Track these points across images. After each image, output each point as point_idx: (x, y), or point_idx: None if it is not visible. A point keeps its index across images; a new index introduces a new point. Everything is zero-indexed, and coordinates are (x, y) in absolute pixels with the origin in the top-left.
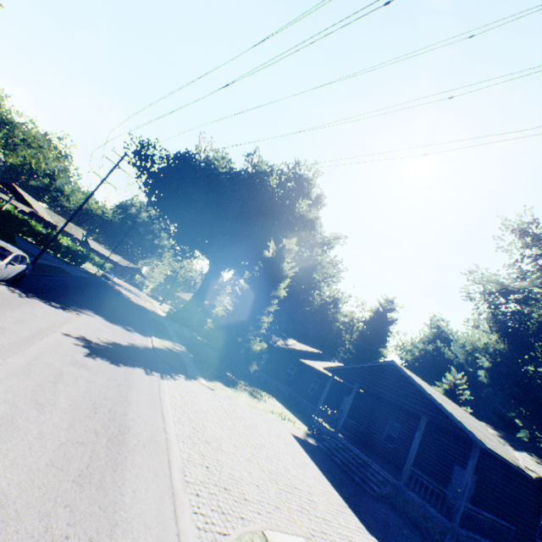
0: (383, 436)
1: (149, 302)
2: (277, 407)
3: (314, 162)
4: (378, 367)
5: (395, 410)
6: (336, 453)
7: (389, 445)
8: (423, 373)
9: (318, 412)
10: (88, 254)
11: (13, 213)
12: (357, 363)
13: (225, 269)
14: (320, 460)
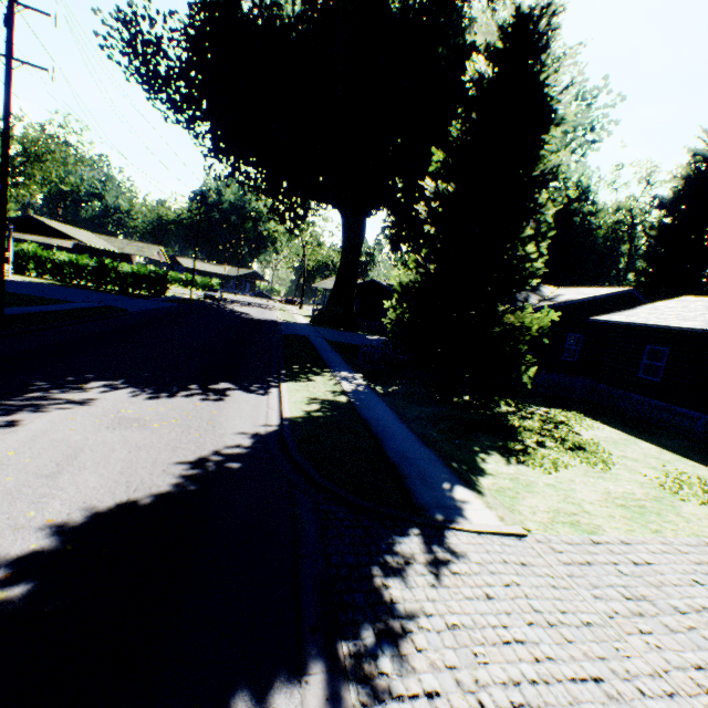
0: None
1: (281, 311)
2: (630, 451)
3: None
4: None
5: None
6: None
7: None
8: None
9: None
10: (165, 274)
11: (41, 254)
12: None
13: (370, 211)
14: None
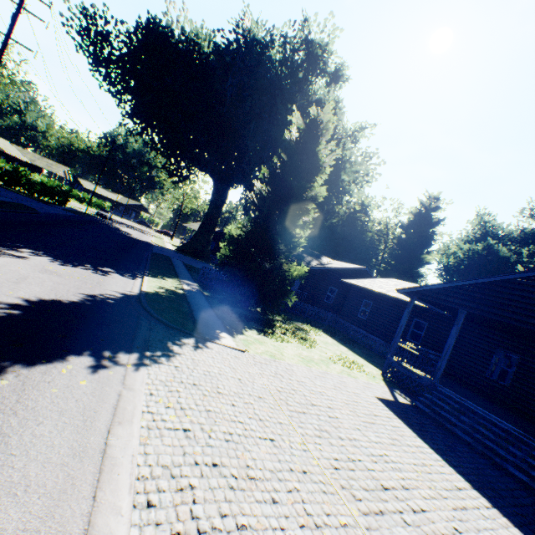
0: (488, 371)
1: (156, 238)
2: (331, 347)
3: (329, 14)
4: (510, 282)
5: (507, 336)
6: (454, 420)
7: (500, 382)
8: (470, 275)
9: (394, 350)
10: (69, 190)
11: None
12: (466, 279)
13: (232, 185)
14: (447, 449)
